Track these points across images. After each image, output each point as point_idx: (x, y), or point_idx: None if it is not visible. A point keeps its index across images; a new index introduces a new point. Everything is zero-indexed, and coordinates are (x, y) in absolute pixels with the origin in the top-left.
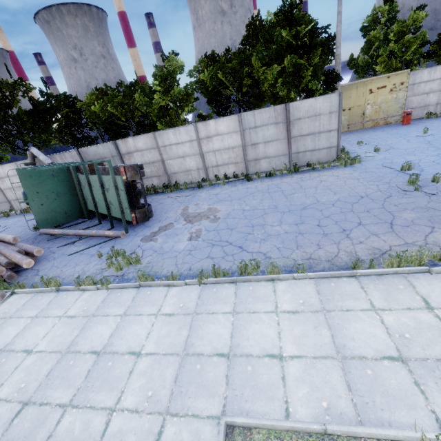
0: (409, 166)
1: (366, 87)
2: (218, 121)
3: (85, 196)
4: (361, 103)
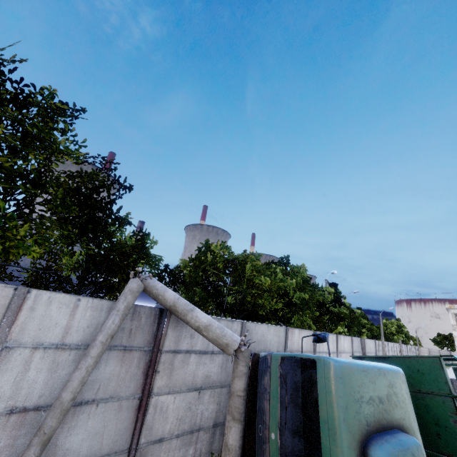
0: None
1: None
2: (344, 338)
3: None
4: None
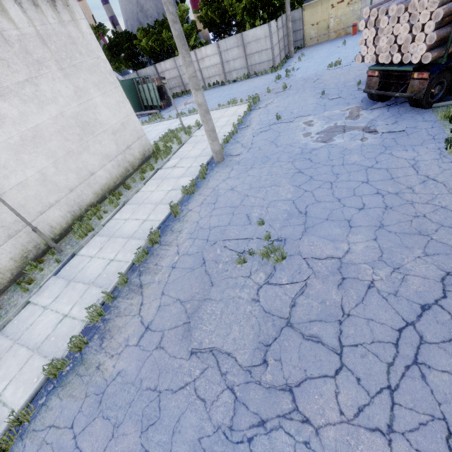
0: (293, 70)
1: (329, 2)
2: (206, 48)
3: (142, 97)
4: (326, 18)
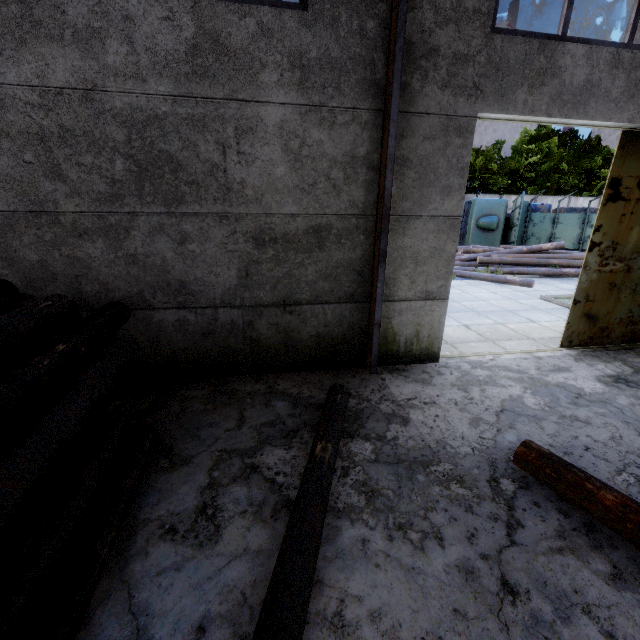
0: None
1: None
2: (586, 199)
3: (530, 233)
4: None
